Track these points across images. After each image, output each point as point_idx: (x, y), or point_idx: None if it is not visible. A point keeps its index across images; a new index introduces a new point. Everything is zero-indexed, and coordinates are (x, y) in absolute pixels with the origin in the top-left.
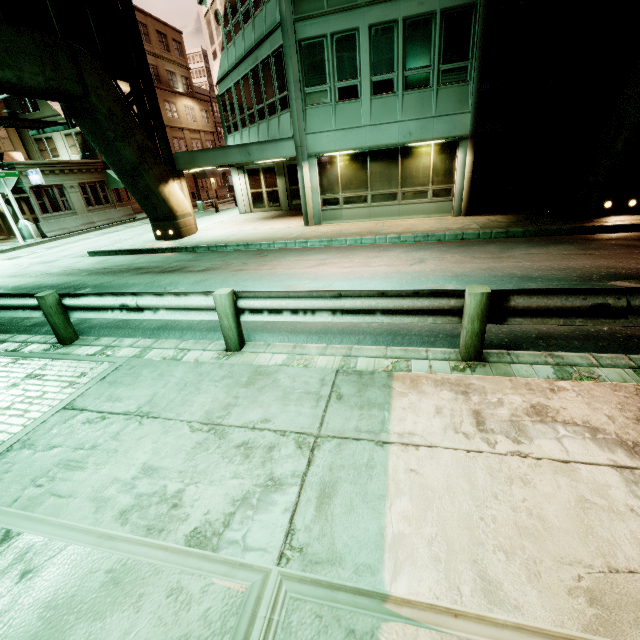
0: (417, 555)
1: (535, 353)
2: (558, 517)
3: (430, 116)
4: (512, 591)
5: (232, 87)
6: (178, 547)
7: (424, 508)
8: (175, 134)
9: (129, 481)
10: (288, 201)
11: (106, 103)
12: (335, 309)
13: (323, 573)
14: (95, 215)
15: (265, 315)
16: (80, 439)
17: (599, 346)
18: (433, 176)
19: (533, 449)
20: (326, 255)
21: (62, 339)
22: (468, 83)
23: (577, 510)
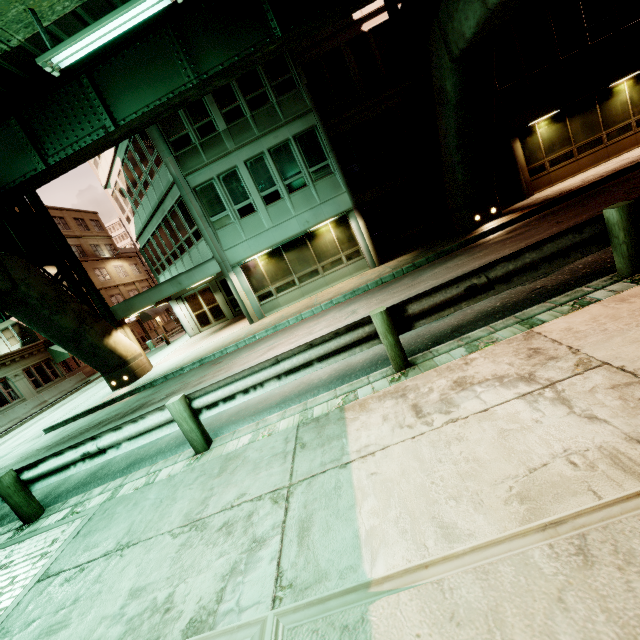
0: (388, 537)
1: (449, 342)
2: (487, 452)
3: (317, 205)
4: (465, 524)
5: (150, 238)
6: None
7: (387, 498)
8: (111, 293)
9: (118, 612)
10: (231, 310)
11: (36, 288)
12: (279, 374)
13: (313, 594)
14: (46, 393)
15: (221, 406)
16: (60, 601)
17: (497, 318)
18: (340, 245)
19: (461, 412)
20: (274, 340)
21: (26, 518)
22: (334, 174)
23: (500, 440)
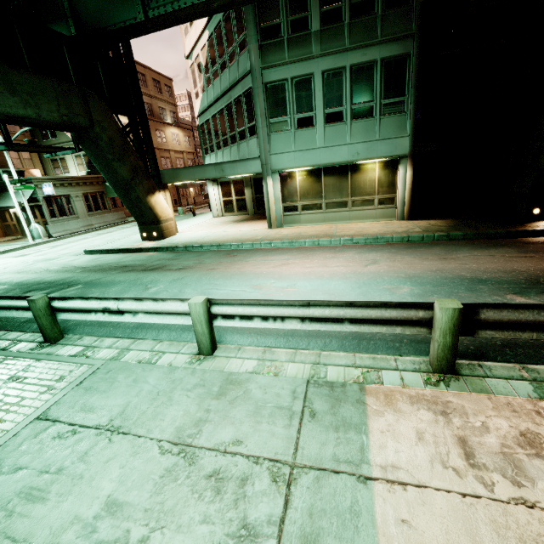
0: None
1: (507, 365)
2: None
3: (374, 139)
4: None
5: (210, 119)
6: None
7: None
8: (163, 154)
9: (90, 521)
10: (254, 207)
11: (108, 132)
12: (304, 317)
13: None
14: (94, 219)
15: (237, 321)
16: (47, 459)
17: None
18: (378, 187)
19: (538, 495)
20: (288, 255)
21: (48, 339)
22: (405, 113)
23: None
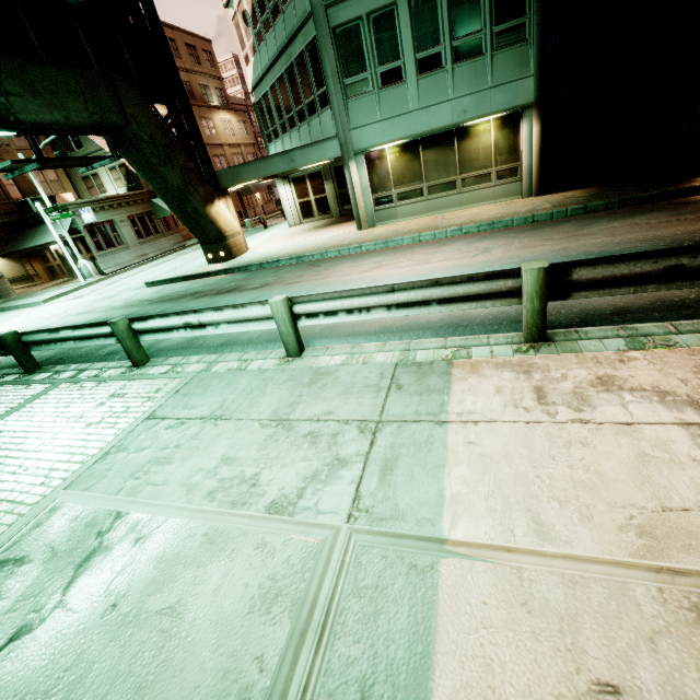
0: (474, 508)
1: (606, 328)
2: (615, 471)
3: (486, 88)
4: (563, 531)
5: (268, 91)
6: (260, 515)
7: (482, 472)
8: (215, 152)
9: (212, 470)
10: (338, 207)
11: (147, 129)
12: (390, 304)
13: (387, 526)
14: (147, 247)
15: (321, 318)
16: (165, 441)
17: (683, 315)
18: (495, 156)
19: (595, 415)
20: (382, 257)
21: (136, 362)
22: (527, 42)
23: (636, 464)
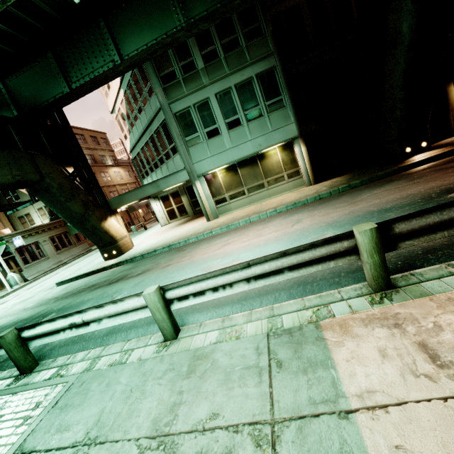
0: None
1: (435, 267)
2: None
3: (269, 131)
4: None
5: (140, 151)
6: None
7: None
8: (110, 189)
9: None
10: (192, 209)
11: (57, 181)
12: (248, 277)
13: None
14: (62, 255)
15: (191, 299)
16: None
17: None
18: (284, 166)
19: None
20: (228, 237)
21: (23, 370)
22: (286, 107)
23: None
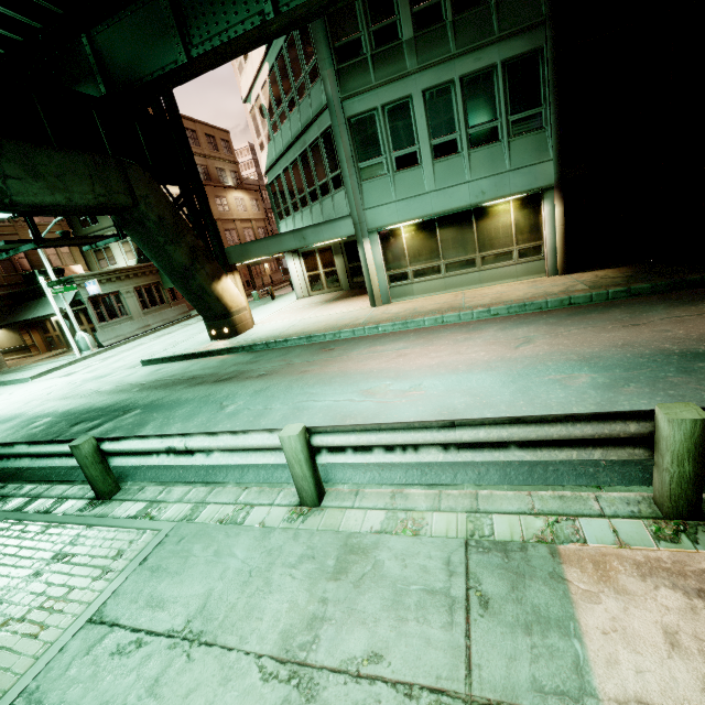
0: None
1: None
2: None
3: (504, 171)
4: None
5: (281, 174)
6: None
7: None
8: (227, 226)
9: None
10: (348, 280)
11: (155, 209)
12: (447, 442)
13: None
14: (150, 318)
15: (349, 454)
16: (104, 692)
17: None
18: (516, 234)
19: None
20: (404, 342)
21: (100, 494)
22: (544, 130)
23: None
